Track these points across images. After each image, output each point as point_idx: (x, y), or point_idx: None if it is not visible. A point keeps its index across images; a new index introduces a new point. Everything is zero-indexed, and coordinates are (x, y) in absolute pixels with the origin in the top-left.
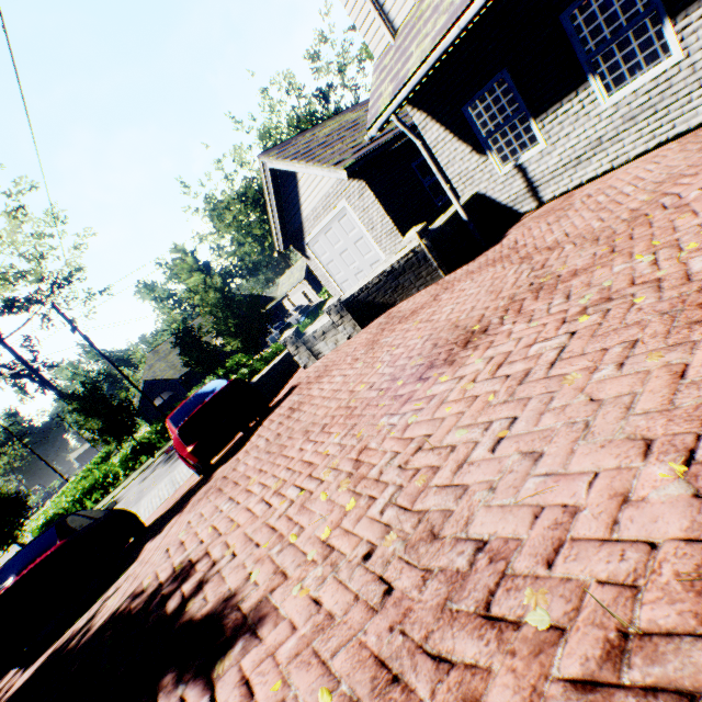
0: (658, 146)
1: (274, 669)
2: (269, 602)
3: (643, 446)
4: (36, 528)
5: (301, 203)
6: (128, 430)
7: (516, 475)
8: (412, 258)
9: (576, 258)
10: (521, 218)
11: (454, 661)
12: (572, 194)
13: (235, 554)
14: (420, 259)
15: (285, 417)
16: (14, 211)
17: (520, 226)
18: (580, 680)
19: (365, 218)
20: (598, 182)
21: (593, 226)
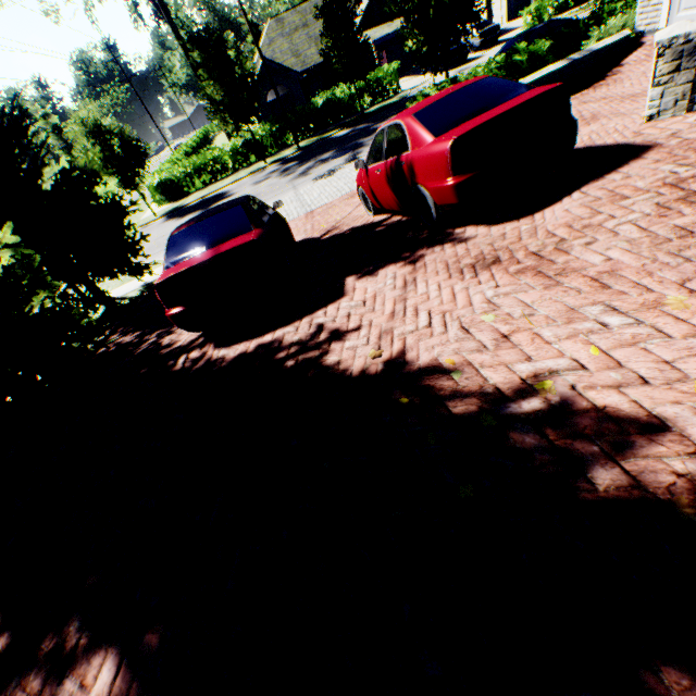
0: None
1: None
2: None
3: None
4: (152, 185)
5: None
6: (246, 118)
7: None
8: None
9: None
10: None
11: None
12: None
13: None
14: None
15: (673, 200)
16: None
17: None
18: None
19: None
20: None
21: None
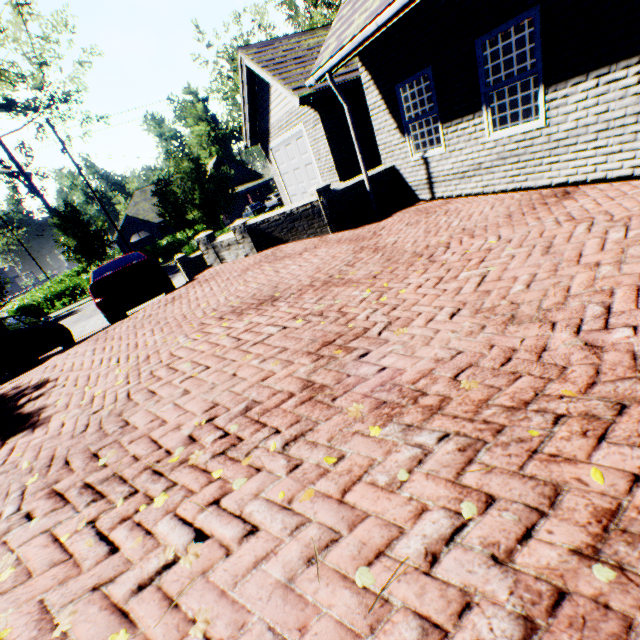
0: (520, 189)
1: (25, 448)
2: (51, 418)
3: (211, 407)
4: (12, 310)
5: (270, 109)
6: (99, 256)
7: (172, 399)
8: (310, 209)
9: (365, 269)
10: (416, 204)
11: (69, 466)
12: (450, 202)
13: (65, 386)
14: (316, 212)
15: (165, 303)
16: (20, 5)
17: (404, 213)
18: (88, 484)
19: (315, 148)
20: (467, 201)
21: (406, 246)
